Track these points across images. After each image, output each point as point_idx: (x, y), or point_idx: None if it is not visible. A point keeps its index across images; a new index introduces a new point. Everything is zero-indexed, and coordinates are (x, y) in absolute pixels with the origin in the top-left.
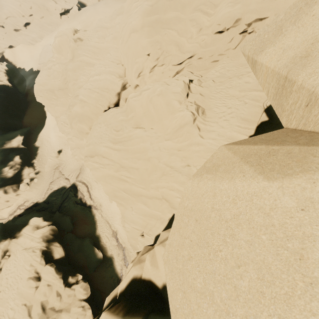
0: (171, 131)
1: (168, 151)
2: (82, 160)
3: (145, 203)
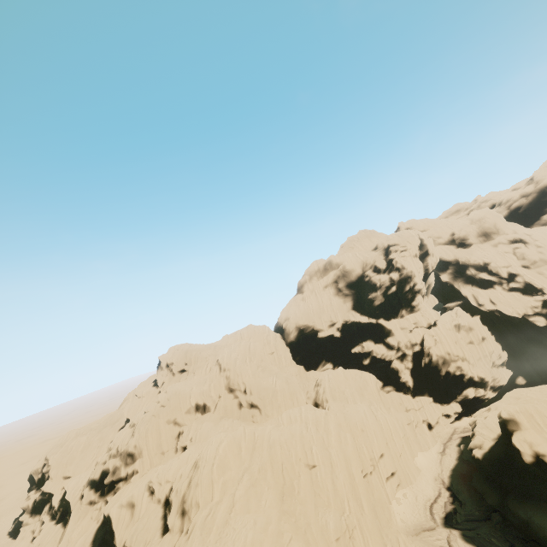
0: (345, 378)
1: (354, 381)
2: (401, 536)
3: (388, 408)
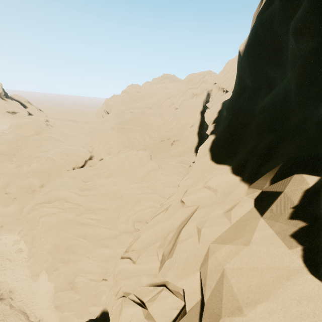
0: (140, 176)
1: (138, 188)
2: None
3: (107, 245)
